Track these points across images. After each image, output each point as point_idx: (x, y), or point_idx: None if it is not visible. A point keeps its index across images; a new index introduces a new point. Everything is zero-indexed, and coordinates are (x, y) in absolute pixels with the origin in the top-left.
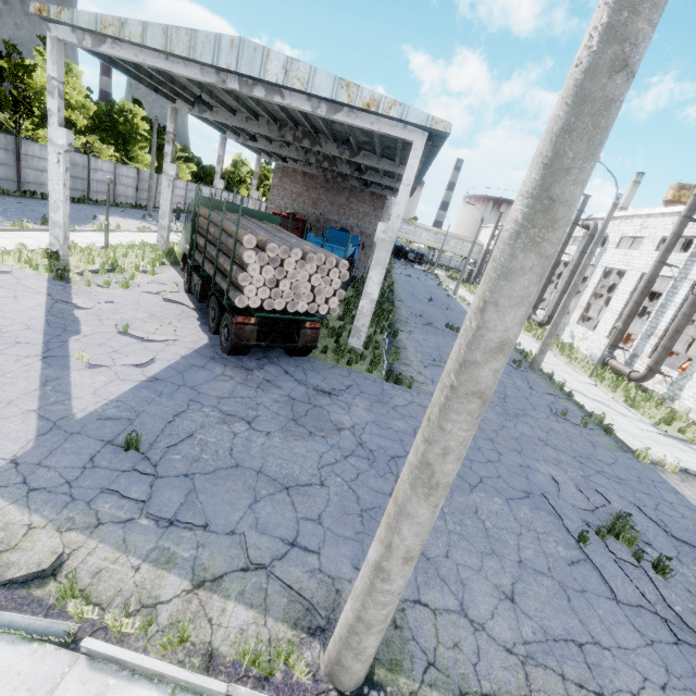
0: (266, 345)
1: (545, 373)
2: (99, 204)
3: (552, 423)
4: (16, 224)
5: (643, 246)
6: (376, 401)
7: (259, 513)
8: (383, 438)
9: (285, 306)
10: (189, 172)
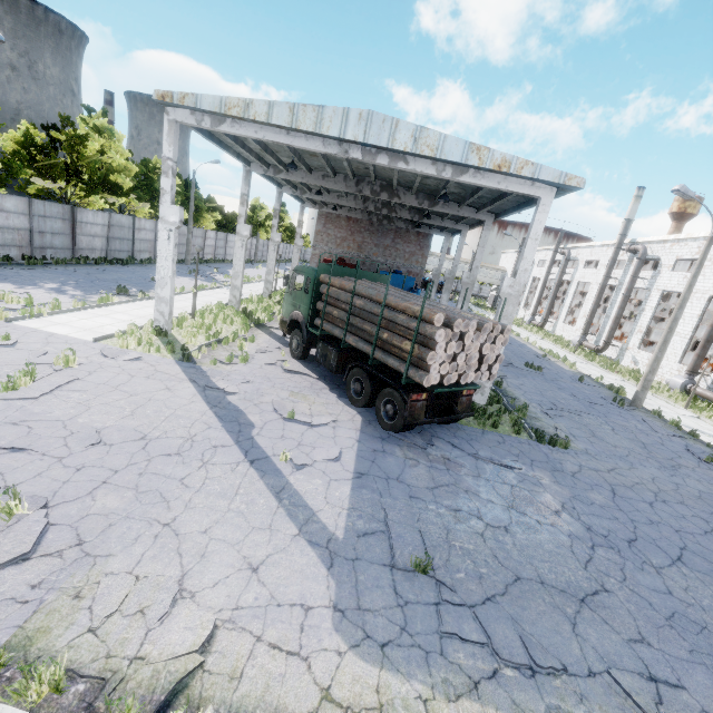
0: (437, 420)
1: (647, 409)
2: (143, 263)
3: (709, 472)
4: (103, 299)
5: (705, 268)
6: (553, 470)
7: (590, 641)
8: (600, 518)
9: (457, 378)
10: (213, 220)
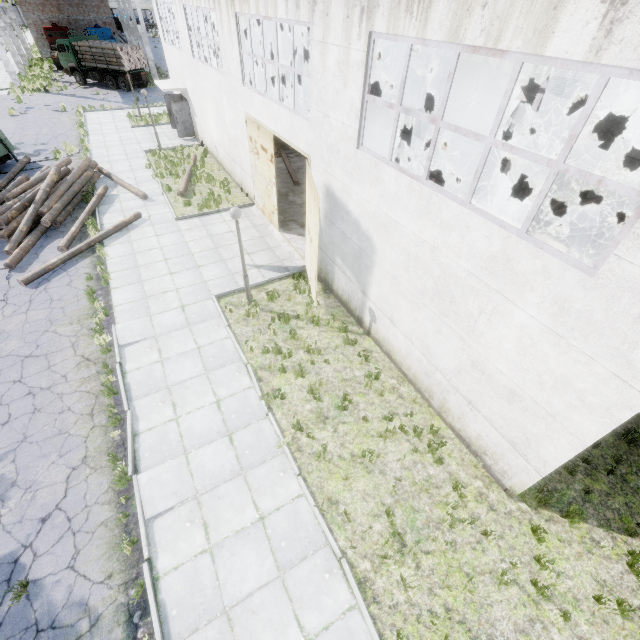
0: (137, 83)
1: None
2: None
3: None
4: None
5: None
6: None
7: None
8: None
9: (135, 68)
10: None
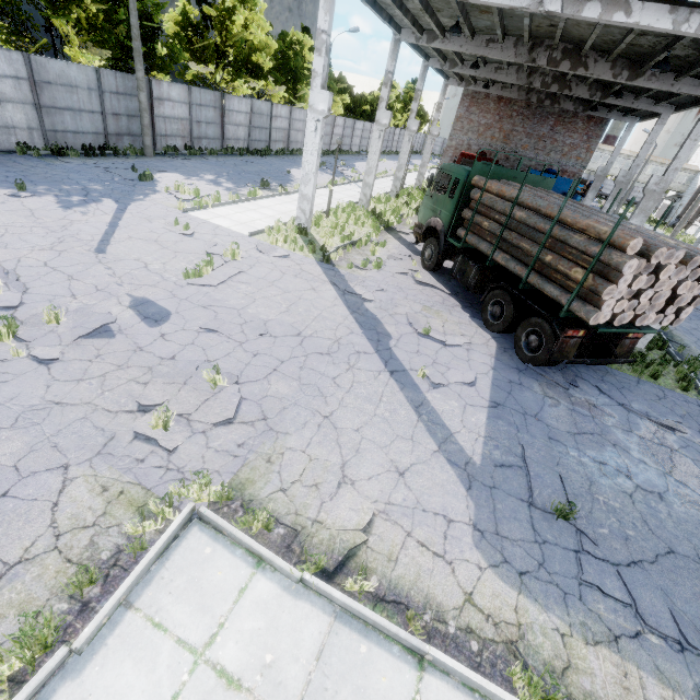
0: (590, 361)
1: None
2: (278, 154)
3: None
4: (251, 192)
5: None
6: None
7: None
8: None
9: (631, 318)
10: (341, 104)
